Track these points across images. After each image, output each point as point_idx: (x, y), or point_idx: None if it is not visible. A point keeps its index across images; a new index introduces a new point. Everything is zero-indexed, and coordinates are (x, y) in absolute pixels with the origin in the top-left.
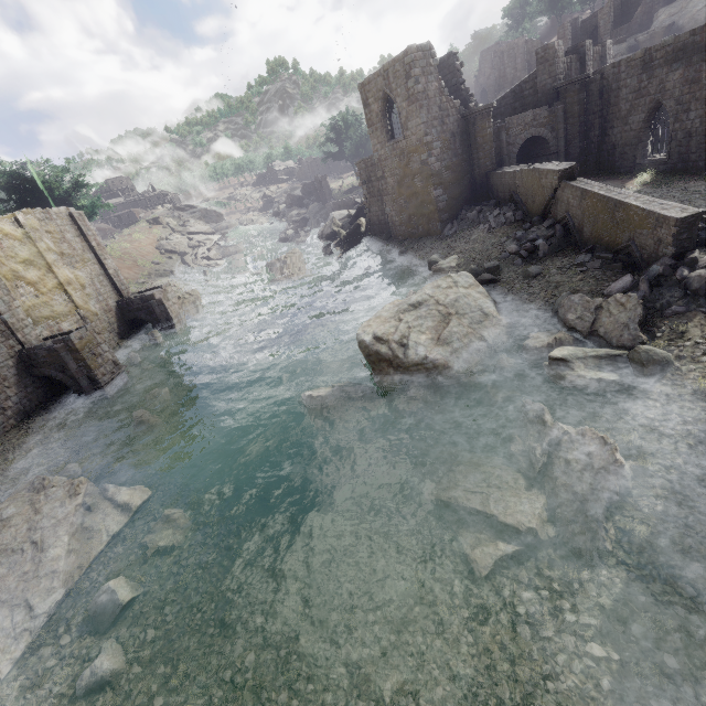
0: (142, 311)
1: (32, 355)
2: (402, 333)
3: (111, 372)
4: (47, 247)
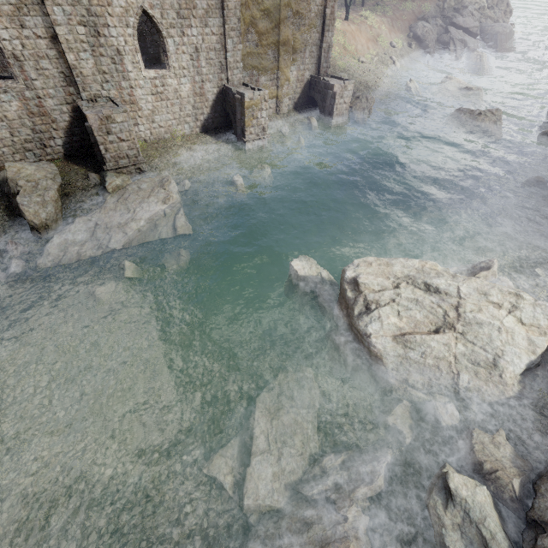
0: (320, 95)
1: (227, 93)
2: (379, 298)
3: (257, 134)
4: (288, 2)
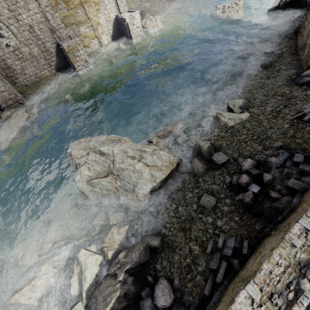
0: (123, 26)
1: (59, 45)
2: (79, 162)
3: (83, 65)
4: None
